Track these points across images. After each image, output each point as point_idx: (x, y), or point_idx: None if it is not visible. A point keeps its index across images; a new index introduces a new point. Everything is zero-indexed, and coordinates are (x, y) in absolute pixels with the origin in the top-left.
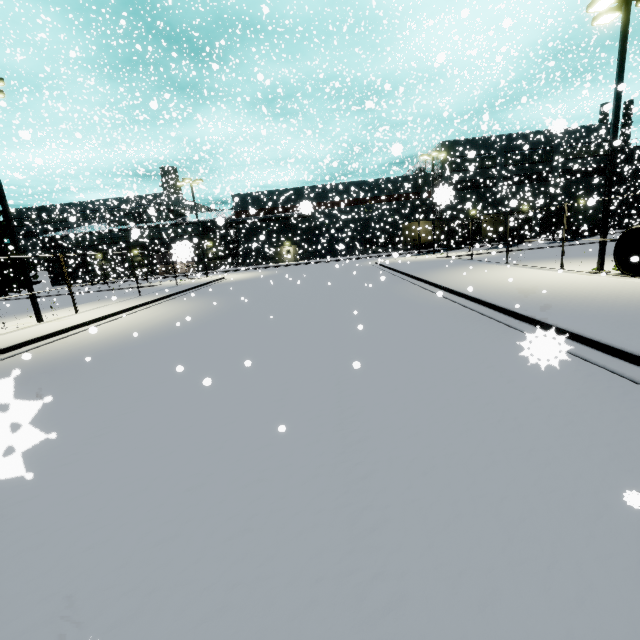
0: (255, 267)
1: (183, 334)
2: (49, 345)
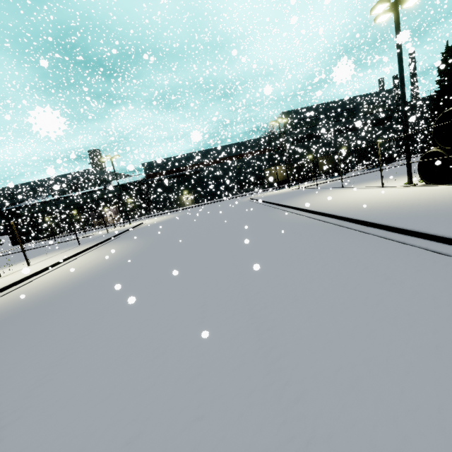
0: (164, 212)
1: (114, 272)
2: (4, 297)
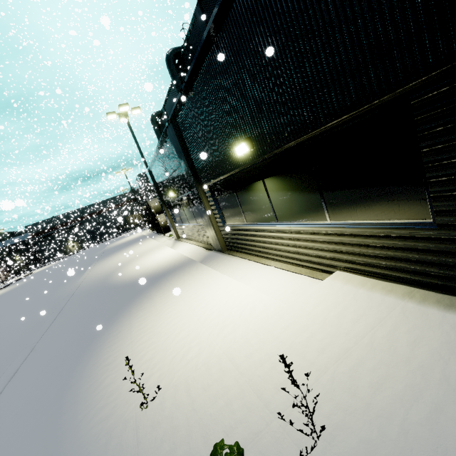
0: (53, 261)
1: (18, 287)
2: None
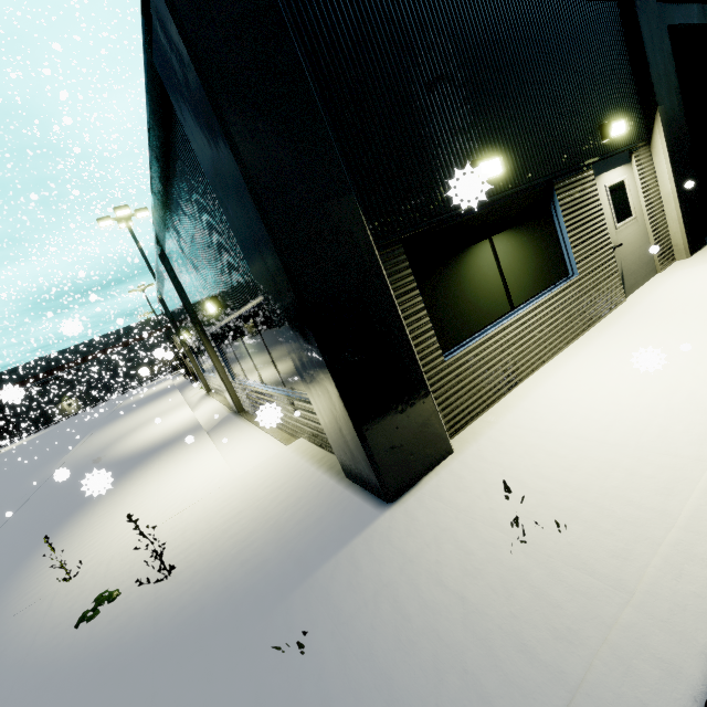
0: (35, 431)
1: None
2: None
